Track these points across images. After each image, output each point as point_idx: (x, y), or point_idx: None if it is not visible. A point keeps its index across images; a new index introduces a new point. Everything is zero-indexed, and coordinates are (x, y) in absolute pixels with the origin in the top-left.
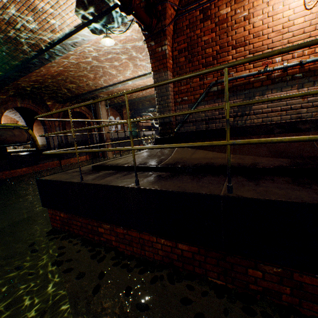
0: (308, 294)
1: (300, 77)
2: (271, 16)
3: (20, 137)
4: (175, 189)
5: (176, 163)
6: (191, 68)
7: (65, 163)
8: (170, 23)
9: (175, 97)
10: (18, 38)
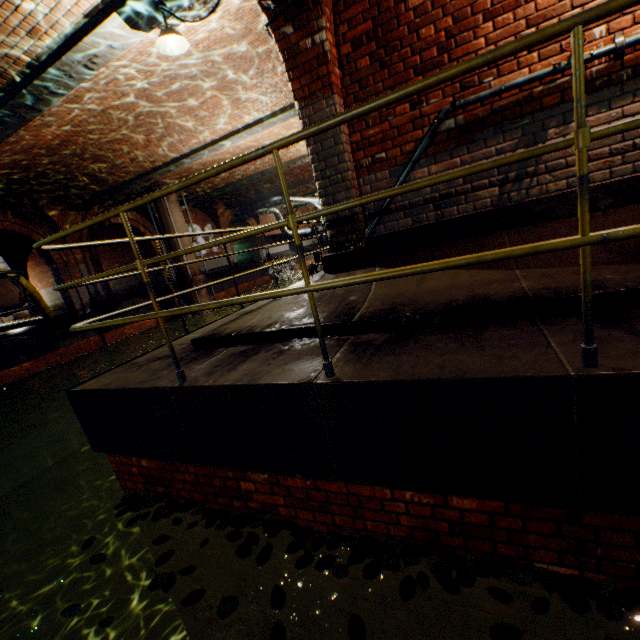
0: None
1: None
2: None
3: (2, 297)
4: (435, 373)
5: (395, 307)
6: (388, 81)
7: (114, 338)
8: None
9: (356, 157)
10: None
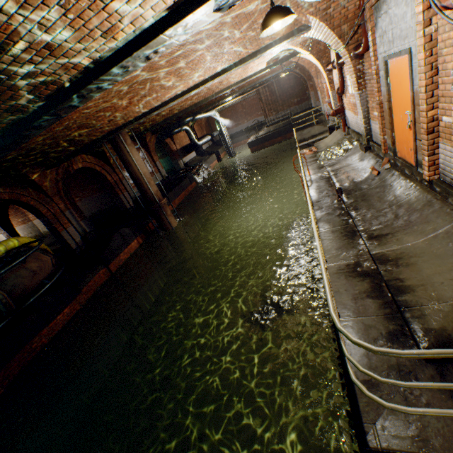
0: None
1: None
2: None
3: (42, 270)
4: None
5: None
6: None
7: (115, 266)
8: None
9: None
10: (3, 77)
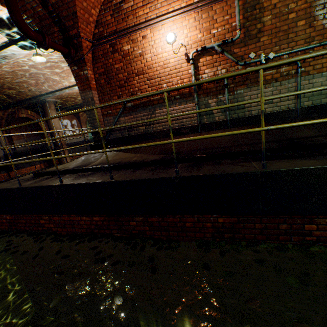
0: (155, 227)
1: (179, 98)
2: (156, 55)
3: None
4: (84, 182)
5: (99, 164)
6: (110, 88)
7: (15, 174)
8: (87, 53)
9: (102, 111)
10: None
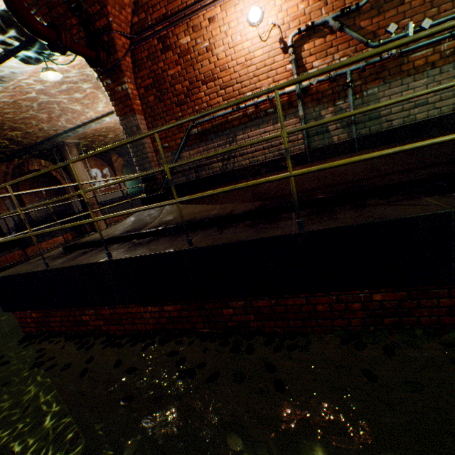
0: (265, 315)
1: (272, 112)
2: (232, 47)
3: None
4: (146, 253)
5: (161, 225)
6: (164, 108)
7: (33, 251)
8: (125, 56)
9: (154, 145)
10: None
